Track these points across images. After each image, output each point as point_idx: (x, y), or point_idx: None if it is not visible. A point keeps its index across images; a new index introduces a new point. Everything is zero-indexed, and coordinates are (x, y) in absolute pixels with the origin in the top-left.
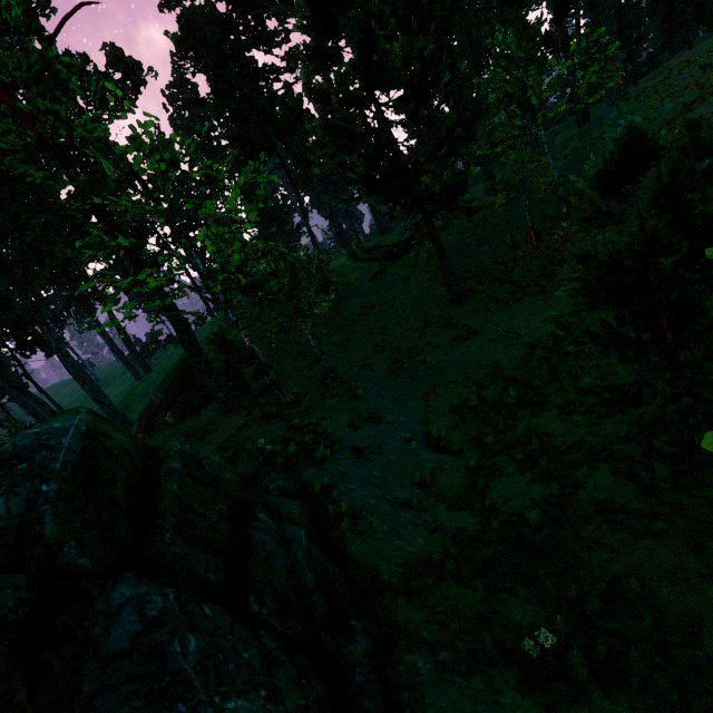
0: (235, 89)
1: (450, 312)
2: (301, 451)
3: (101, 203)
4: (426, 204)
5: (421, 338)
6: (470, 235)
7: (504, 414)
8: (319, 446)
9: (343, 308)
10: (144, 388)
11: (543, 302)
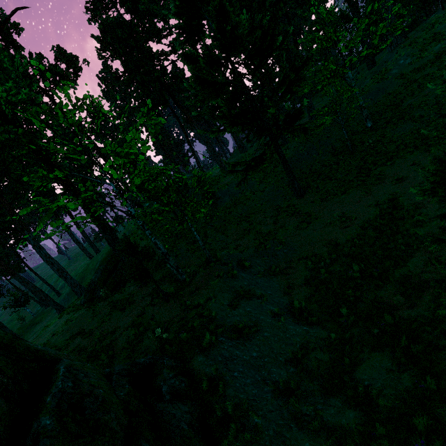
0: (139, 68)
1: (294, 203)
2: (191, 337)
3: (35, 148)
4: (273, 129)
5: (275, 223)
6: (303, 148)
7: (351, 287)
8: (206, 331)
9: (219, 204)
10: (93, 265)
11: (365, 192)
